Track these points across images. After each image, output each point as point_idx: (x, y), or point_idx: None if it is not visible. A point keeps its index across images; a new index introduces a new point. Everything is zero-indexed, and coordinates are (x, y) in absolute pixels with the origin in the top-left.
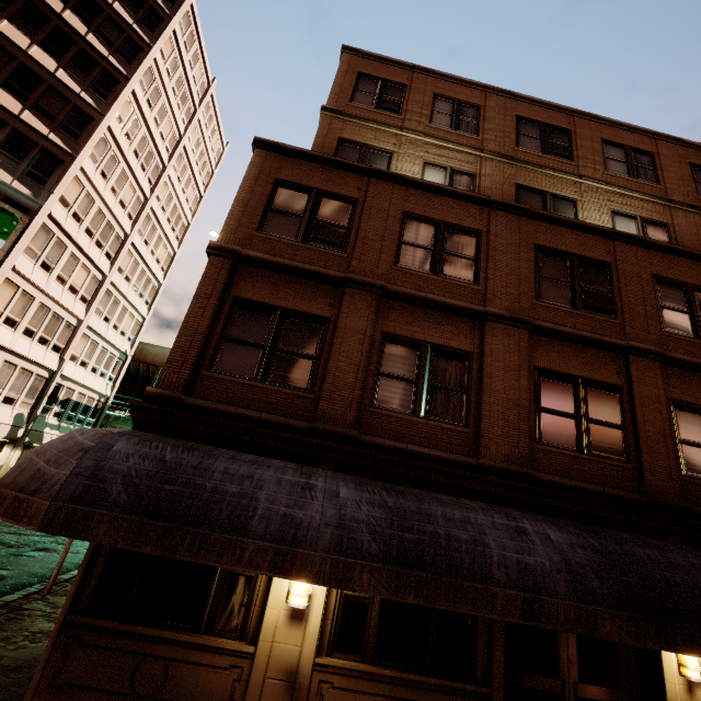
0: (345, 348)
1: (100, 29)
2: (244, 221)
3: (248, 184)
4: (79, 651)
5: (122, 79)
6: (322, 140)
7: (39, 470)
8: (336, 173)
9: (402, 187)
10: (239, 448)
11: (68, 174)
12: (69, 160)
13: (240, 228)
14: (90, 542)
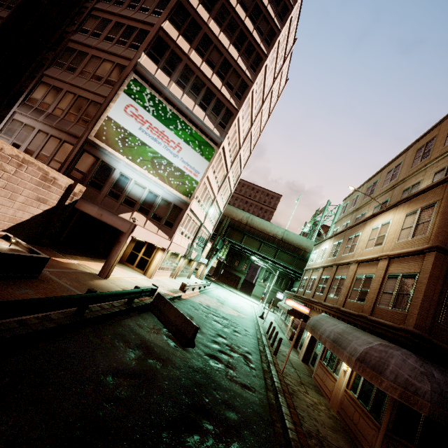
0: None
1: (258, 25)
2: None
3: None
4: None
5: (263, 57)
6: None
7: (408, 379)
8: None
9: None
10: None
11: (234, 121)
12: (235, 113)
13: None
14: (391, 400)
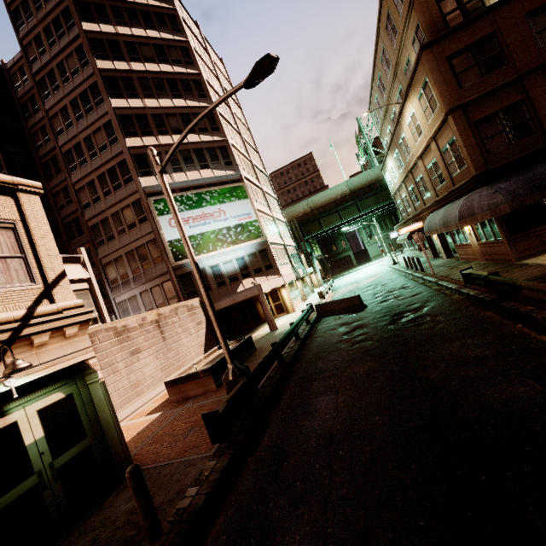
0: (542, 105)
1: (171, 59)
2: (450, 90)
3: (436, 72)
4: (518, 244)
5: (199, 77)
6: (428, 13)
7: (488, 204)
8: (472, 27)
9: (514, 2)
10: (525, 168)
11: (232, 151)
12: (226, 144)
13: (451, 94)
14: (496, 222)
